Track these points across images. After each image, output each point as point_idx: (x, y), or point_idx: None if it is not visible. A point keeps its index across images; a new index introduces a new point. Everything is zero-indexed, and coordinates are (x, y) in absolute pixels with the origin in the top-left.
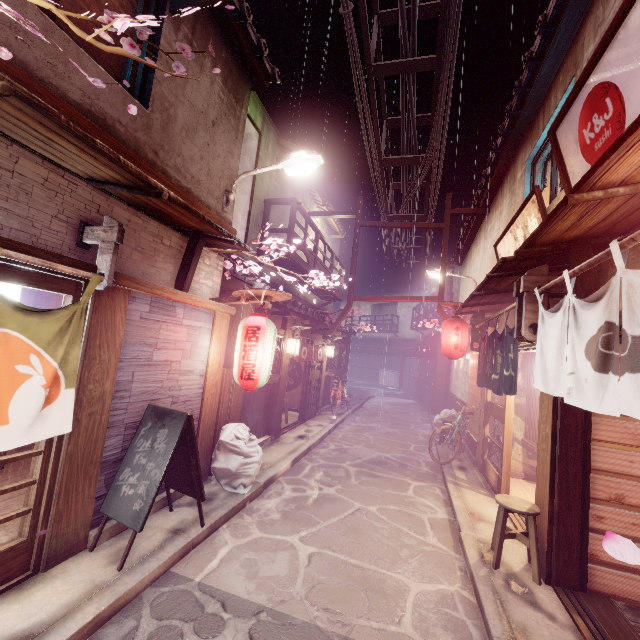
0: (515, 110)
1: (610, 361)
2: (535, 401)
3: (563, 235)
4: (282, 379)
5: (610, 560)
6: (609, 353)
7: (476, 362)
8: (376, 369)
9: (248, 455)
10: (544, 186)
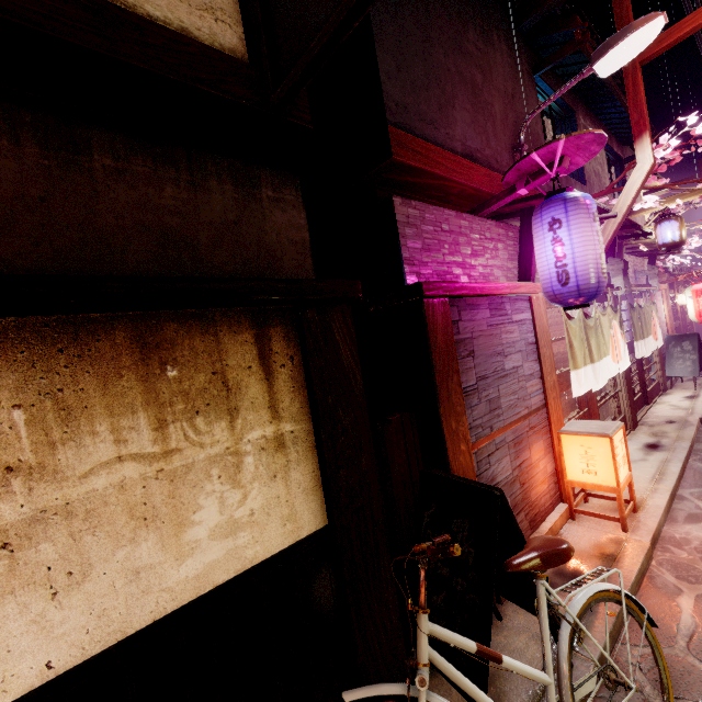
0: None
1: None
2: None
3: None
4: (680, 323)
5: None
6: None
7: None
8: None
9: None
10: None
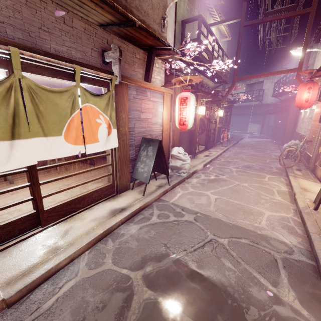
0: None
1: None
2: None
3: None
4: (196, 128)
5: None
6: None
7: (320, 109)
8: (246, 124)
9: (184, 160)
10: None
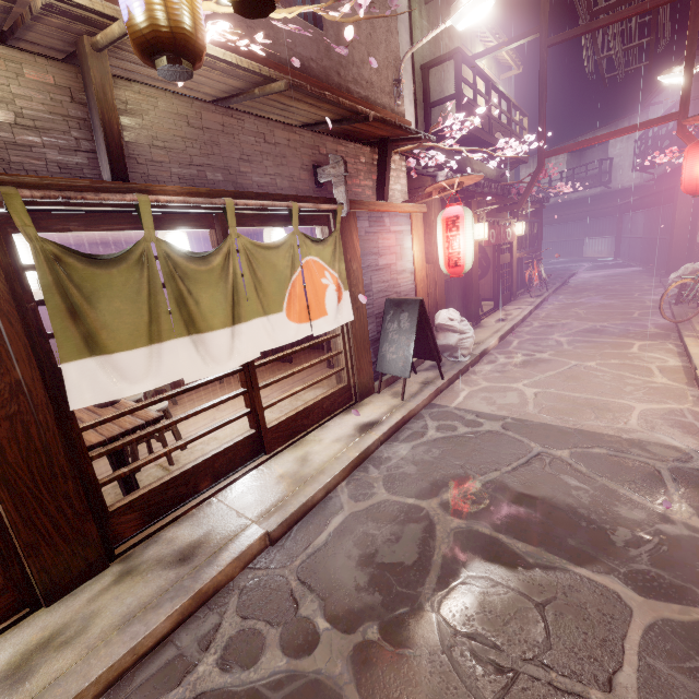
0: None
1: None
2: None
3: None
4: (474, 268)
5: None
6: None
7: None
8: (579, 240)
9: (463, 332)
10: None
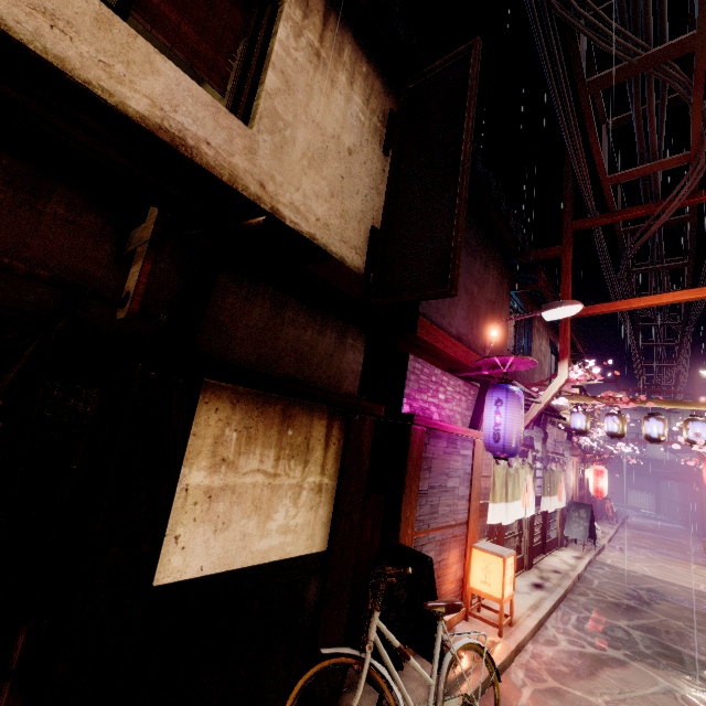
0: None
1: None
2: None
3: None
4: (585, 493)
5: None
6: None
7: None
8: (622, 489)
9: (597, 529)
10: None
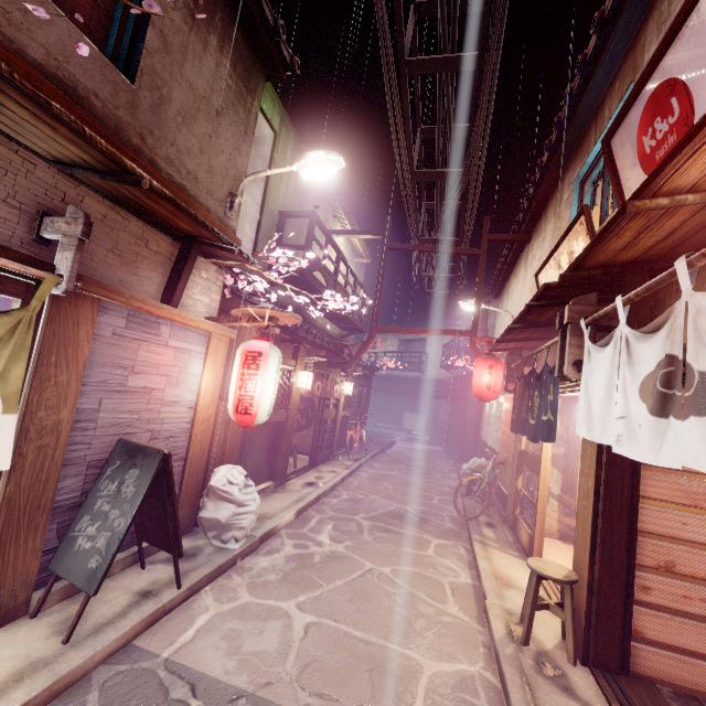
0: (564, 122)
1: (670, 403)
2: (574, 451)
3: (616, 256)
4: (290, 417)
5: (657, 638)
6: (669, 393)
7: (510, 406)
8: (400, 411)
9: (242, 503)
10: (593, 209)
